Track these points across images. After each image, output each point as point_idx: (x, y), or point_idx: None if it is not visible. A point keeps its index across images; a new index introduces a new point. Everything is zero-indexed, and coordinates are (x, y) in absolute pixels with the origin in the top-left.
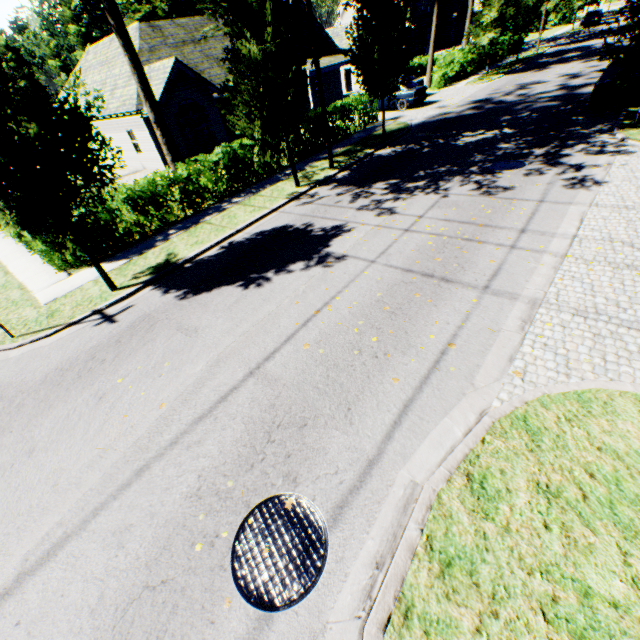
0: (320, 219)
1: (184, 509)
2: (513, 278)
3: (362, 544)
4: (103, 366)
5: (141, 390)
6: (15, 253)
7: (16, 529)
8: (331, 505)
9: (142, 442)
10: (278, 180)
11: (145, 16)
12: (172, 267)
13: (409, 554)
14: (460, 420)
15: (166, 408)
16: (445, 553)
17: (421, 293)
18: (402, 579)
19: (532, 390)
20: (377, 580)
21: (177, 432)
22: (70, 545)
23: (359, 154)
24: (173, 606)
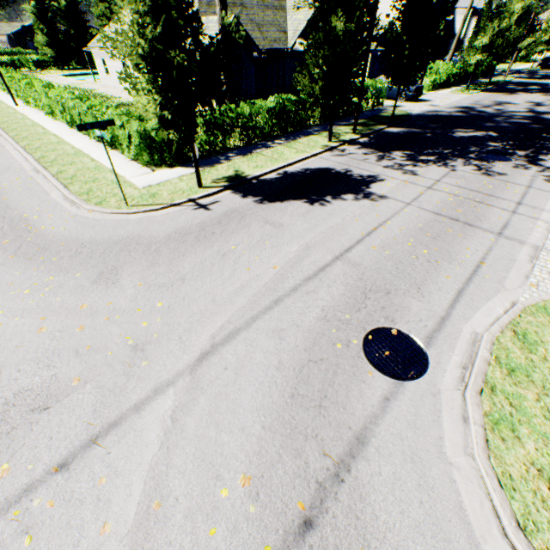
0: (355, 168)
1: (319, 325)
2: (518, 231)
3: (450, 357)
4: (214, 236)
5: (253, 256)
6: (92, 146)
7: (196, 321)
8: (422, 336)
9: (269, 286)
10: (310, 134)
11: None
12: (243, 180)
13: (485, 363)
14: (499, 304)
15: (279, 269)
16: (508, 365)
17: (452, 229)
18: (484, 374)
19: (546, 294)
20: (465, 374)
21: (294, 284)
22: (243, 334)
23: (374, 127)
24: (333, 372)
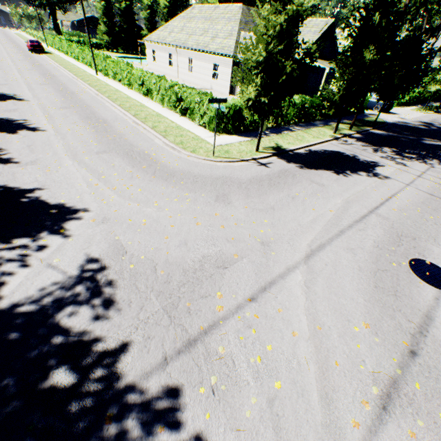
0: (359, 155)
1: (375, 250)
2: None
3: None
4: (280, 185)
5: (313, 201)
6: (166, 112)
7: (293, 235)
8: None
9: (332, 222)
10: (317, 125)
11: None
12: (284, 151)
13: None
14: None
15: (334, 212)
16: None
17: None
18: None
19: None
20: None
21: (348, 223)
22: (328, 247)
23: (362, 128)
24: (396, 278)
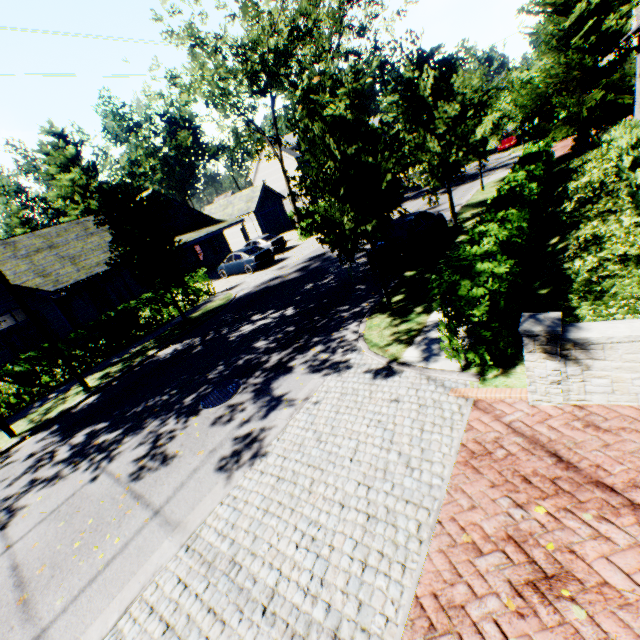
0: None
1: None
2: None
3: None
4: None
5: None
6: None
7: None
8: None
9: None
10: (24, 415)
11: (83, 211)
12: None
13: None
14: None
15: None
16: None
17: None
18: None
19: None
20: None
21: None
22: None
23: (139, 358)
24: None
